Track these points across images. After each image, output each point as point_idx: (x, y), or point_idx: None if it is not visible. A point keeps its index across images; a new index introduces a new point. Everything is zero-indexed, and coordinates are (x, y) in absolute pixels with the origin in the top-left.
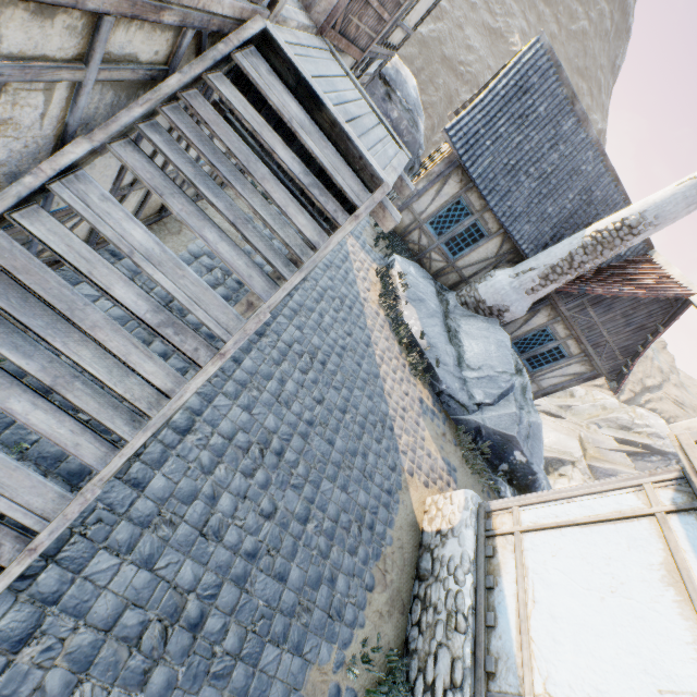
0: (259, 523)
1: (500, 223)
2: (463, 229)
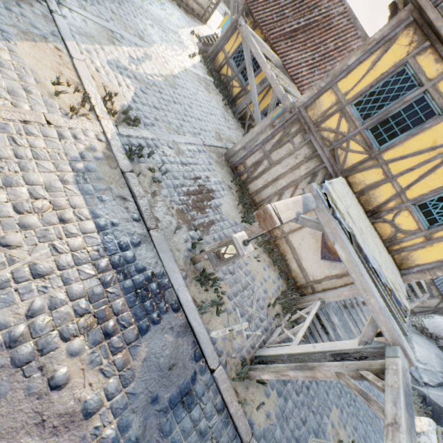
0: (360, 381)
1: (439, 293)
2: None
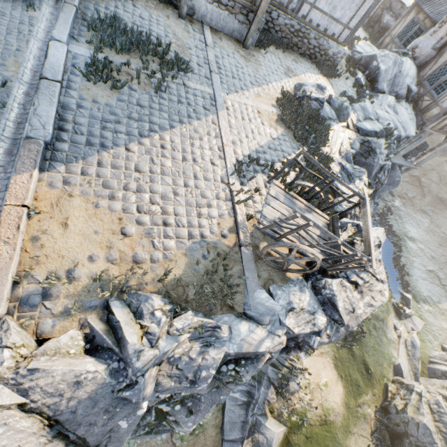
0: None
1: (432, 21)
2: (413, 33)
